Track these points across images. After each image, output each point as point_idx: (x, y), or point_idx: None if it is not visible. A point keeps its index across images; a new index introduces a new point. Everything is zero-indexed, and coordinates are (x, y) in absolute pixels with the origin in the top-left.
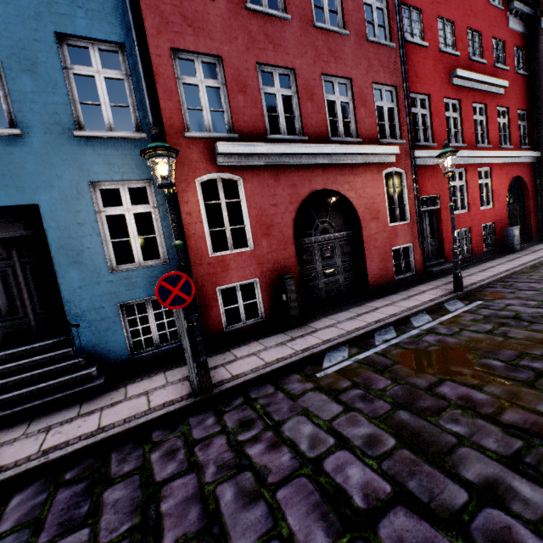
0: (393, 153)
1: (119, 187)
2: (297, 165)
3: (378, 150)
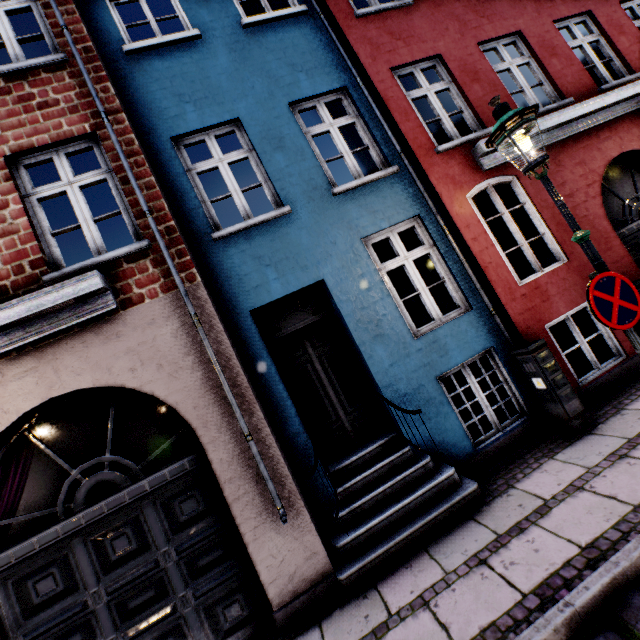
0: None
1: (388, 235)
2: (573, 137)
3: None
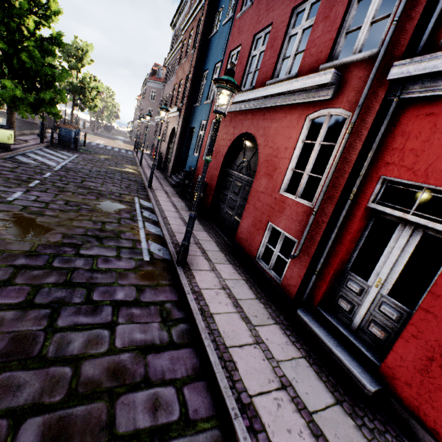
0: (322, 84)
1: (205, 123)
2: (242, 111)
3: (296, 85)
